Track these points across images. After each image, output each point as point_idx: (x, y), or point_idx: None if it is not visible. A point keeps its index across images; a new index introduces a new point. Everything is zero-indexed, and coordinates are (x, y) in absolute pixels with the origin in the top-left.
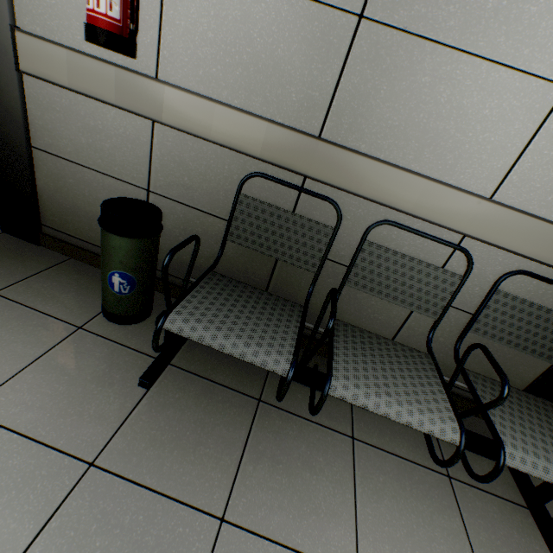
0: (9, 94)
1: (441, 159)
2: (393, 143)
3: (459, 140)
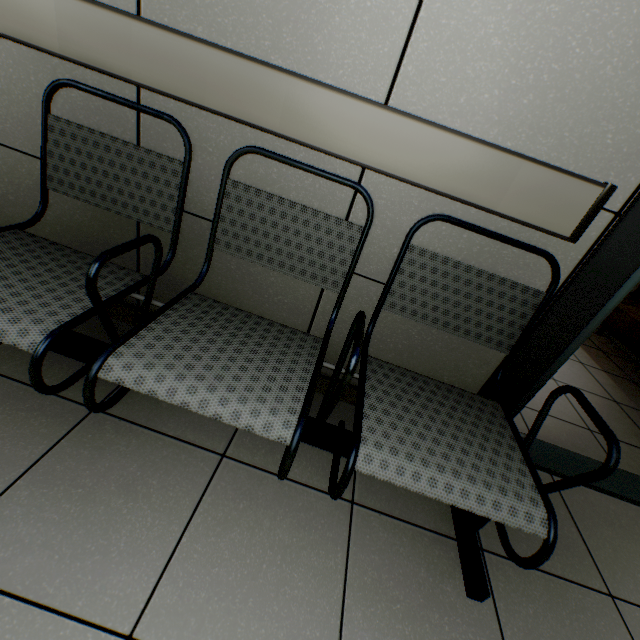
0: None
1: (308, 44)
2: (239, 22)
3: (325, 9)
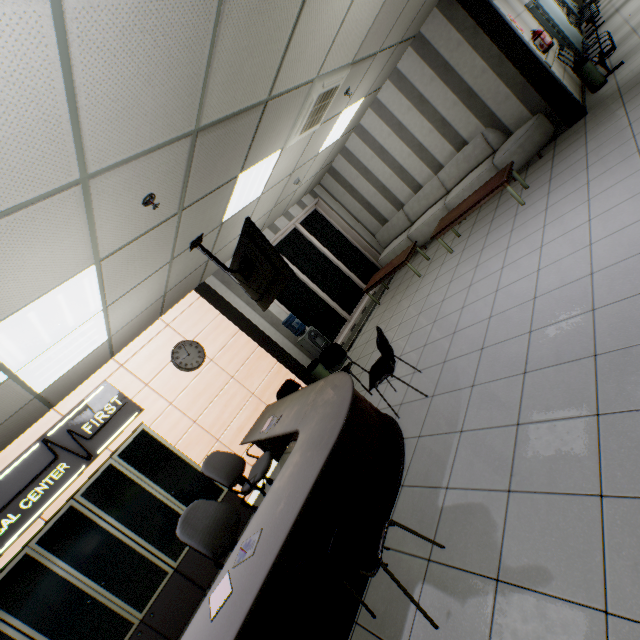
0: (555, 75)
1: None
2: None
3: None
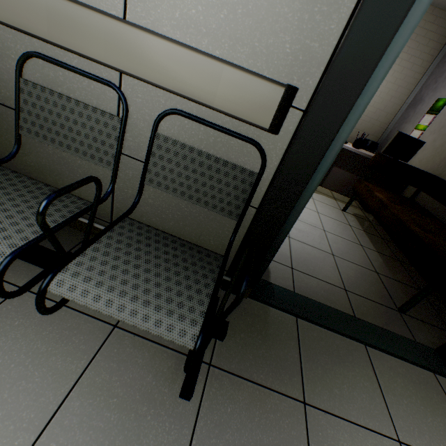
0: None
1: None
2: None
3: None
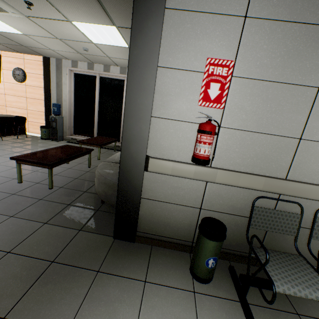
0: (137, 179)
1: None
2: (318, 177)
3: None
